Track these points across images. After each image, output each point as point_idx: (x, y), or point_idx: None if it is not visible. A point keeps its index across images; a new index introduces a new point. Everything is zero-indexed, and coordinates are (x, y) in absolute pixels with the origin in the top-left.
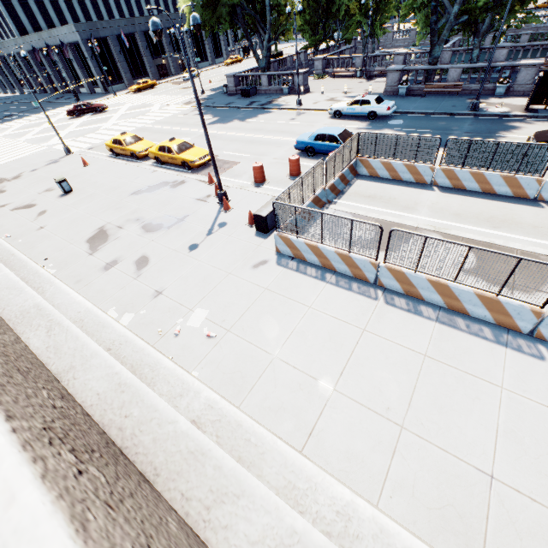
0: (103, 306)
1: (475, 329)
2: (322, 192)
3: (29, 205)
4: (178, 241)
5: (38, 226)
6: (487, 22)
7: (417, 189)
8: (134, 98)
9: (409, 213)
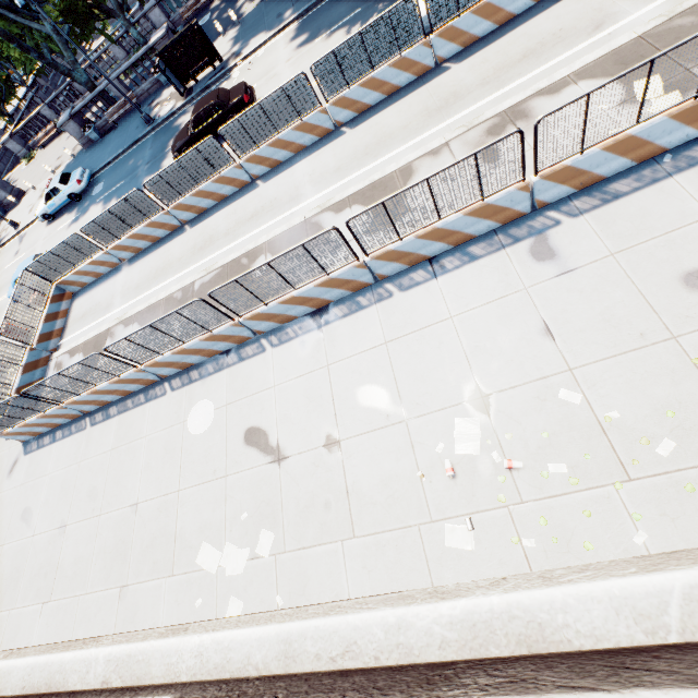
0: None
1: (137, 401)
2: (31, 354)
3: None
4: None
5: None
6: None
7: (113, 277)
8: None
9: (109, 313)
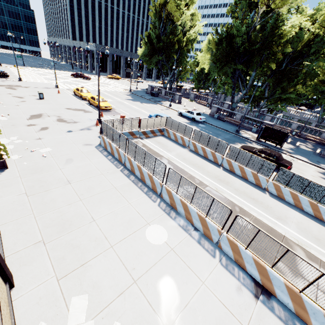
0: (14, 135)
1: (143, 187)
2: (136, 131)
3: (21, 97)
4: (66, 127)
5: (17, 104)
6: (264, 103)
7: (180, 147)
8: (106, 80)
9: (167, 152)
